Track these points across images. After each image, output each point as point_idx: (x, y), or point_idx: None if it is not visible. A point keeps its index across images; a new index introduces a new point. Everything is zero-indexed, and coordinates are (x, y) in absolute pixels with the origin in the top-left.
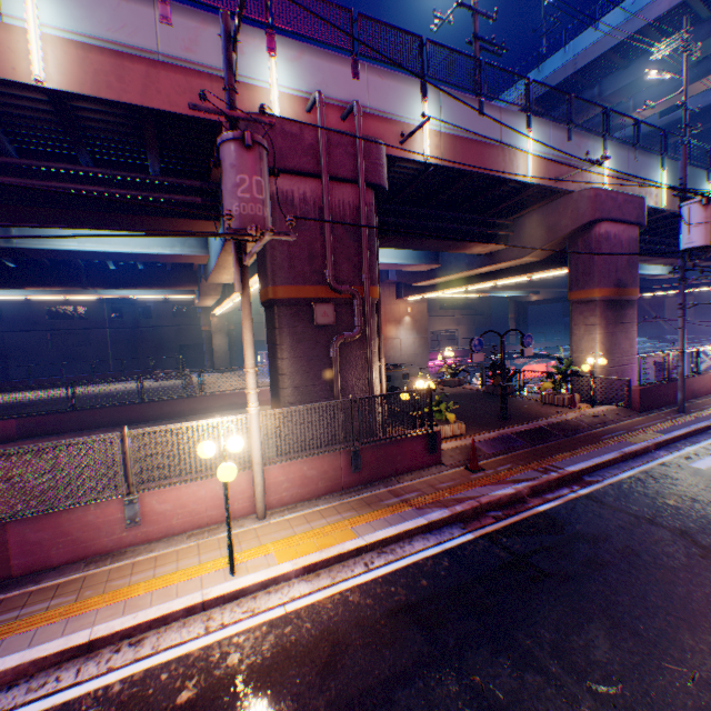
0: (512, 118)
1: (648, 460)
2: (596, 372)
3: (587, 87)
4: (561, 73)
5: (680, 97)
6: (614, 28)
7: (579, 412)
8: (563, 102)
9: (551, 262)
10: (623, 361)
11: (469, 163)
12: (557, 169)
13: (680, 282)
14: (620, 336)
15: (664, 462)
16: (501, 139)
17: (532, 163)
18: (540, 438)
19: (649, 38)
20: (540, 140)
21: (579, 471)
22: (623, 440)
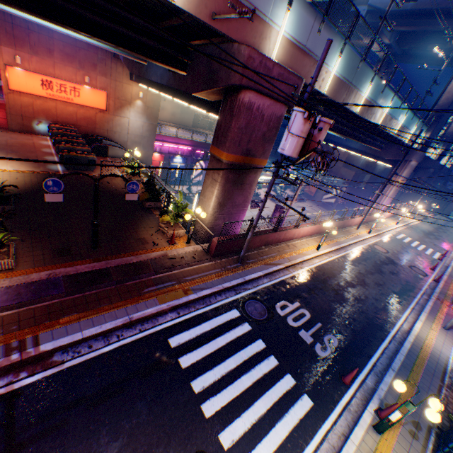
0: None
1: (147, 328)
2: (207, 217)
3: None
4: None
5: None
6: None
7: (166, 251)
8: None
9: (218, 108)
10: (235, 211)
11: None
12: (221, 1)
13: (274, 176)
14: (238, 193)
15: (156, 333)
16: None
17: None
18: (89, 285)
19: None
20: None
21: (55, 349)
22: (156, 298)
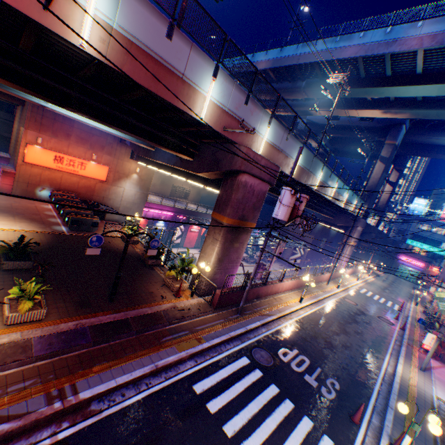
0: (203, 60)
1: (171, 375)
2: (208, 271)
3: (301, 78)
4: (291, 60)
5: (338, 113)
6: (324, 50)
7: (175, 303)
8: (287, 80)
9: (216, 184)
10: (230, 266)
11: (142, 77)
12: (229, 121)
13: (268, 235)
14: (233, 250)
15: (180, 380)
16: (185, 72)
17: (210, 107)
18: (112, 334)
19: (336, 69)
20: (222, 92)
21: (92, 397)
22: (174, 346)
